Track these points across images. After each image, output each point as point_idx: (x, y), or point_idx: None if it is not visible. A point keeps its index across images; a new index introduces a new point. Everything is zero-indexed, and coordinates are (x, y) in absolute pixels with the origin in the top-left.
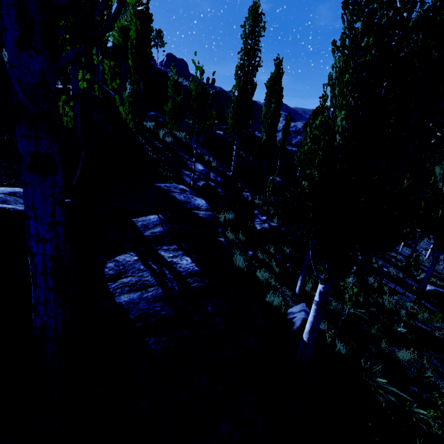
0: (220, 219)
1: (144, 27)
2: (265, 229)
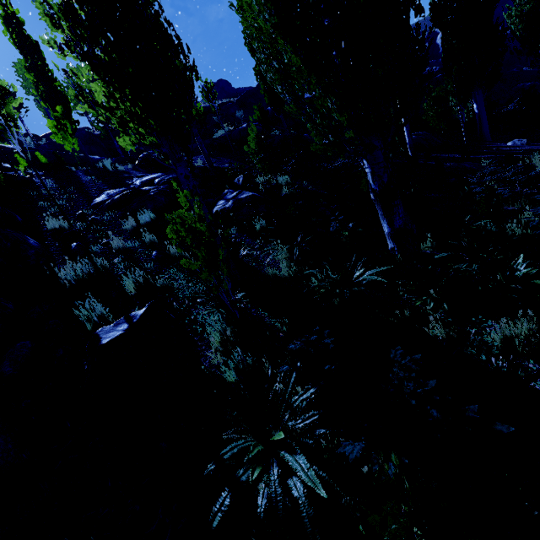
0: (124, 227)
1: (35, 61)
2: (225, 209)
